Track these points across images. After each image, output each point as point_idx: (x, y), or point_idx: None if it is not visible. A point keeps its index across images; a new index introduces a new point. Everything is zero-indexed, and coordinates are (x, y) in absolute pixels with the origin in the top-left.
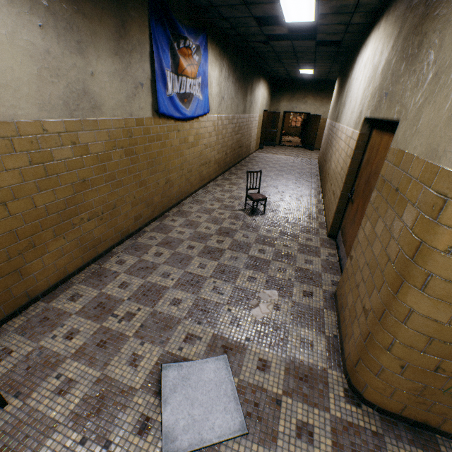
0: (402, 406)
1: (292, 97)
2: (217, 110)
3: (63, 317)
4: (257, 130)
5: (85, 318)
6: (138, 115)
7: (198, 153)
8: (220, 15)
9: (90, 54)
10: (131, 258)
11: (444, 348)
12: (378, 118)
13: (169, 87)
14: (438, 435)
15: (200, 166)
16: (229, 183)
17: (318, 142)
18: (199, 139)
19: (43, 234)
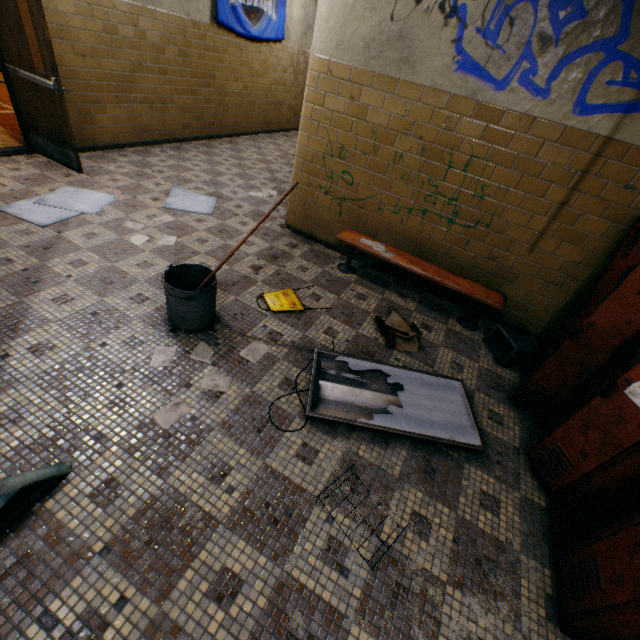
0: (301, 223)
1: None
2: (298, 41)
3: (116, 161)
4: None
5: (130, 165)
6: (195, 17)
7: (266, 88)
8: None
9: None
10: (173, 152)
11: (310, 168)
12: None
13: None
14: (319, 244)
15: (266, 104)
16: None
17: None
18: (268, 70)
19: (107, 96)
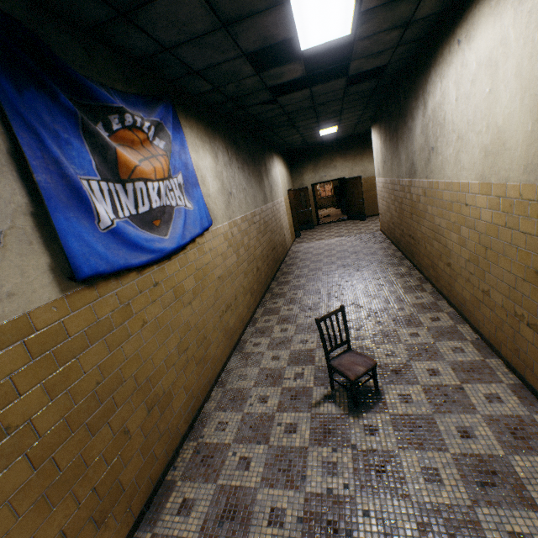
0: None
1: (315, 165)
2: (225, 214)
3: None
4: (287, 216)
5: None
6: None
7: (211, 298)
8: (186, 67)
9: None
10: None
11: None
12: None
13: (100, 213)
14: None
15: (220, 317)
16: (278, 319)
17: (366, 207)
18: (206, 274)
19: None
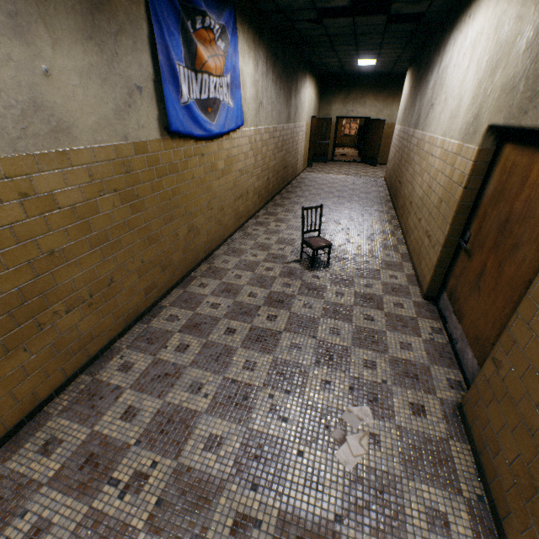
0: None
1: (346, 97)
2: (253, 121)
3: (27, 493)
4: (304, 143)
5: (63, 491)
6: (137, 137)
7: (232, 183)
8: None
9: (37, 36)
10: (142, 359)
11: None
12: (536, 127)
13: (183, 91)
14: None
15: (235, 200)
16: (275, 219)
17: (381, 154)
18: (232, 163)
19: None
